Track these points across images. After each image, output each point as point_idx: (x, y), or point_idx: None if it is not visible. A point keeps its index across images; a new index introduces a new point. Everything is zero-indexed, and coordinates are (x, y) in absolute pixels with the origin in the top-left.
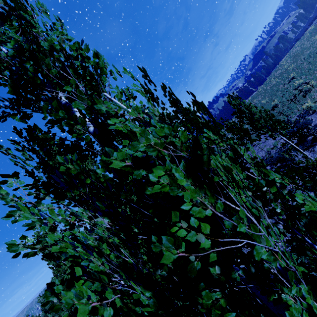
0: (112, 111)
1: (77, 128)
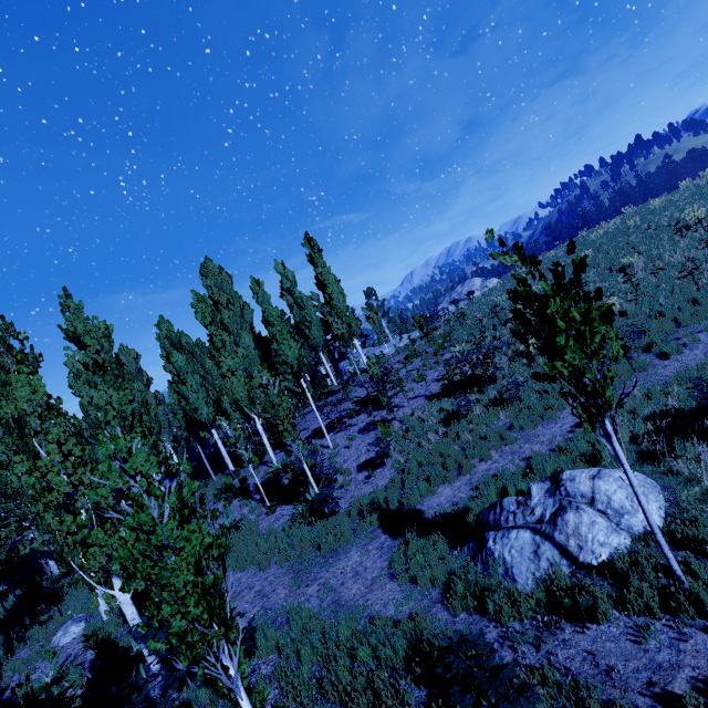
0: None
1: None
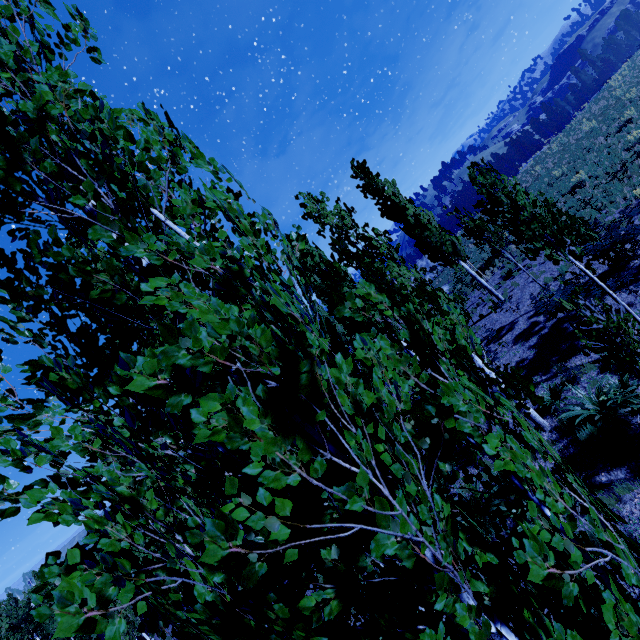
0: (157, 258)
1: (100, 278)
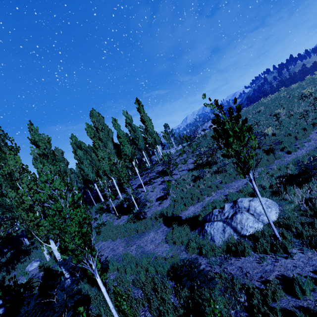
0: None
1: None
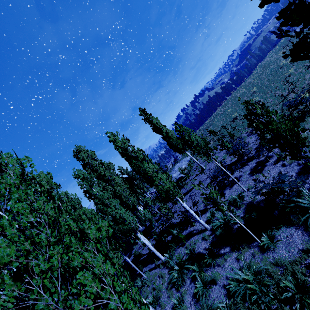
0: None
1: None
